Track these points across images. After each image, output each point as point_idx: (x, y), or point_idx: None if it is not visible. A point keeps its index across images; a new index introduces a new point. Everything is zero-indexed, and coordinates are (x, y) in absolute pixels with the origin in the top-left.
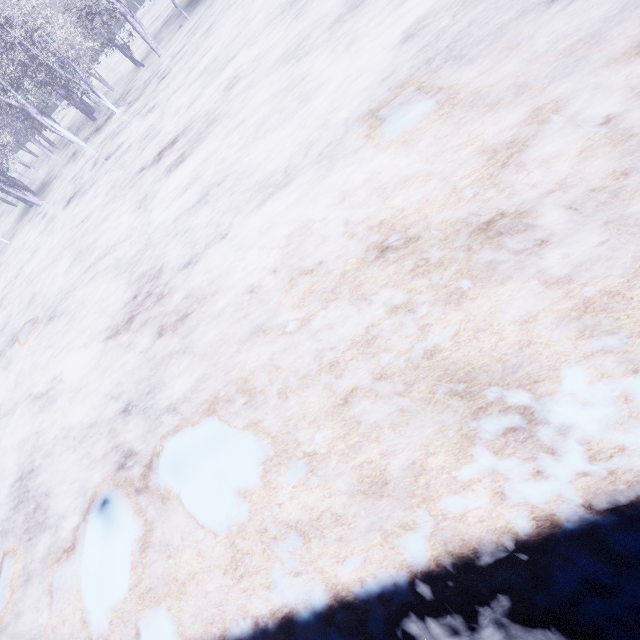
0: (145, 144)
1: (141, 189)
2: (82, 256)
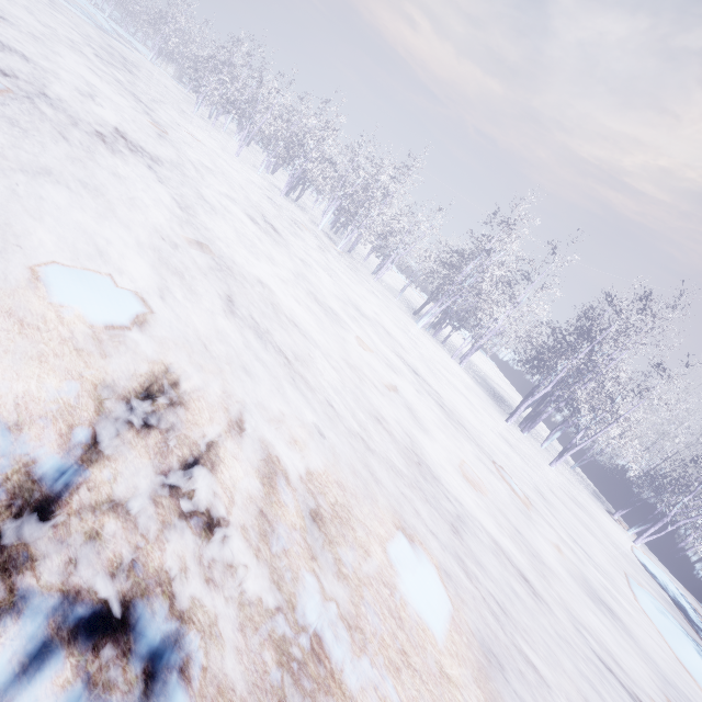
0: (290, 231)
1: (246, 206)
2: (208, 170)
